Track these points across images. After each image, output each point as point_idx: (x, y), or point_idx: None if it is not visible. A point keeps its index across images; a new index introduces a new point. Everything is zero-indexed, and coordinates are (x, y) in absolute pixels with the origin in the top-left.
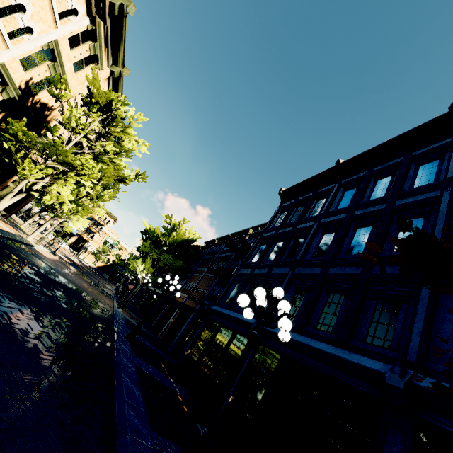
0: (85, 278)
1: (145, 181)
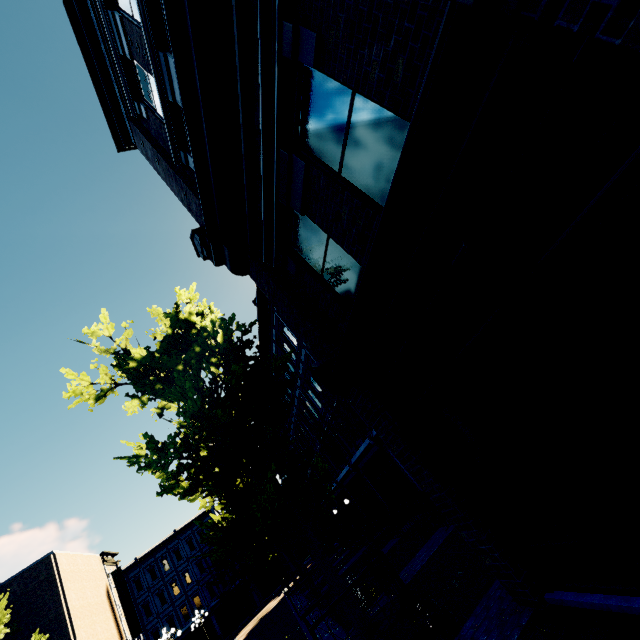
0: None
1: None
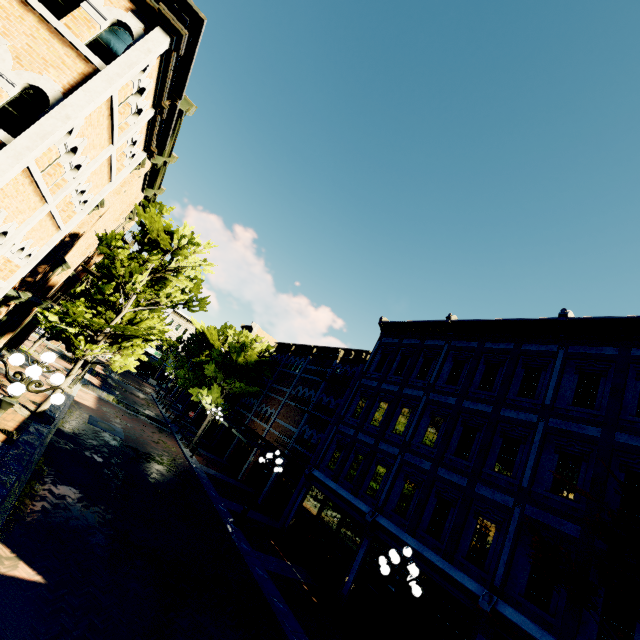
0: (133, 412)
1: (201, 288)
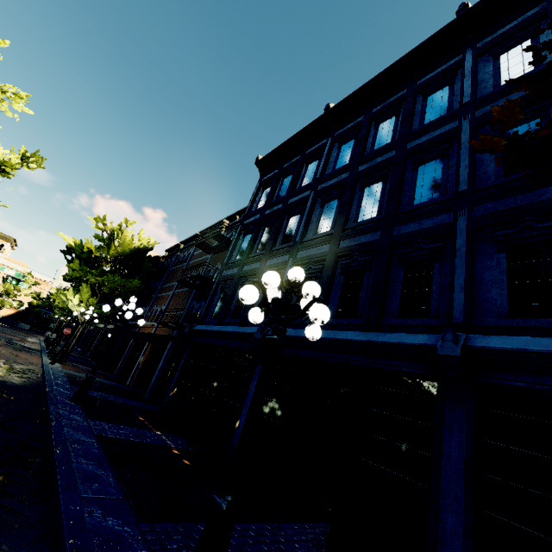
0: None
1: (42, 167)
